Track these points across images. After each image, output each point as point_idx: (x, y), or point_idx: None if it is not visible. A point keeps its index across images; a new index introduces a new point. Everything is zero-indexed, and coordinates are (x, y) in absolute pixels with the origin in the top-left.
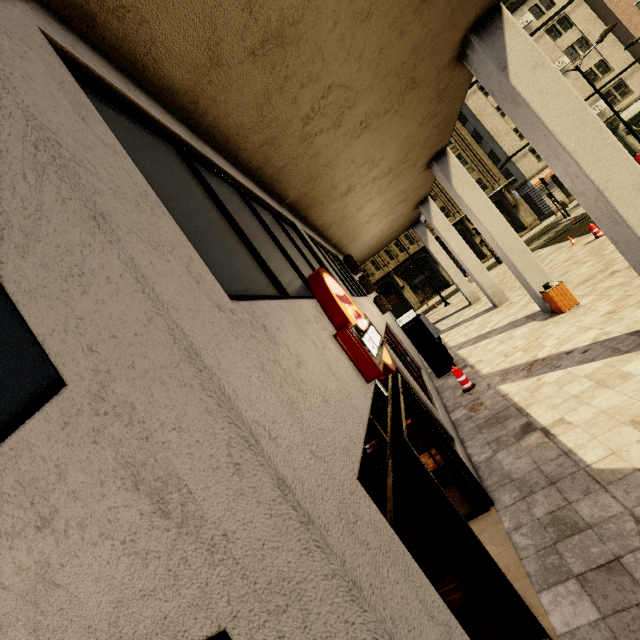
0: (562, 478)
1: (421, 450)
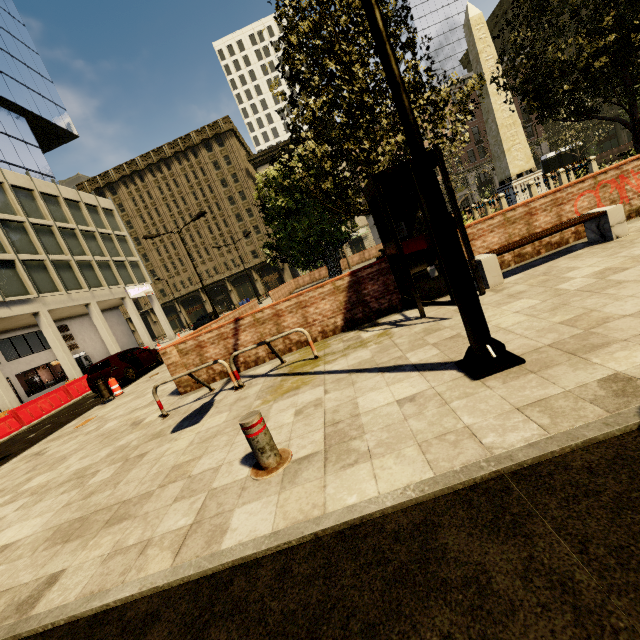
0: None
1: None
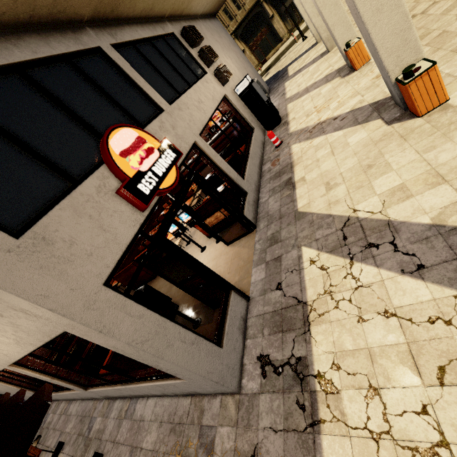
0: (285, 216)
1: (216, 210)
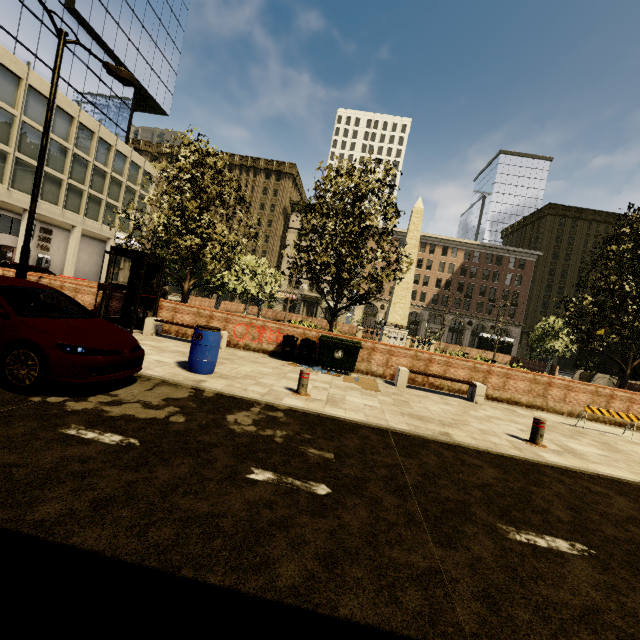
0: None
1: None
